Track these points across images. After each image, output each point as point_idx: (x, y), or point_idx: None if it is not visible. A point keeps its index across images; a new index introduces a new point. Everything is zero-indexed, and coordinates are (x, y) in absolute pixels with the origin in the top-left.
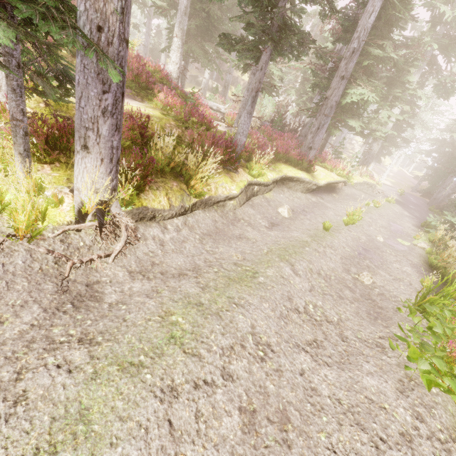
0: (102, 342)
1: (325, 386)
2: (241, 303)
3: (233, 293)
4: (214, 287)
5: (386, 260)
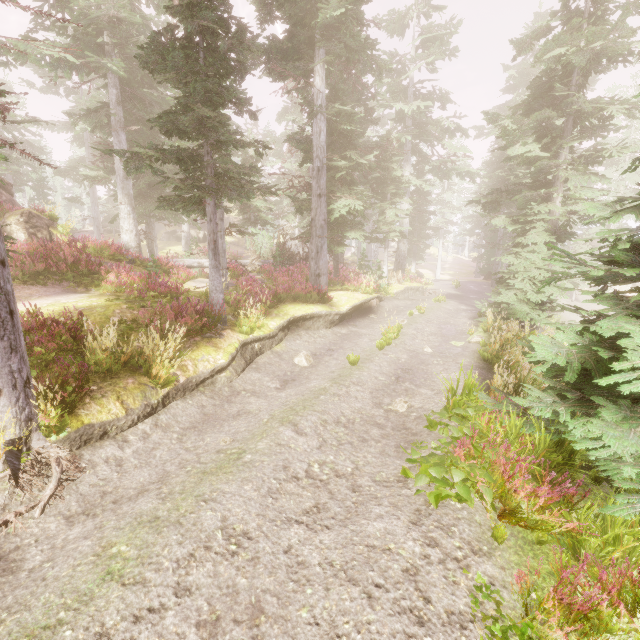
0: (6, 618)
1: (316, 554)
2: (212, 497)
3: (205, 488)
4: (180, 491)
5: (431, 373)
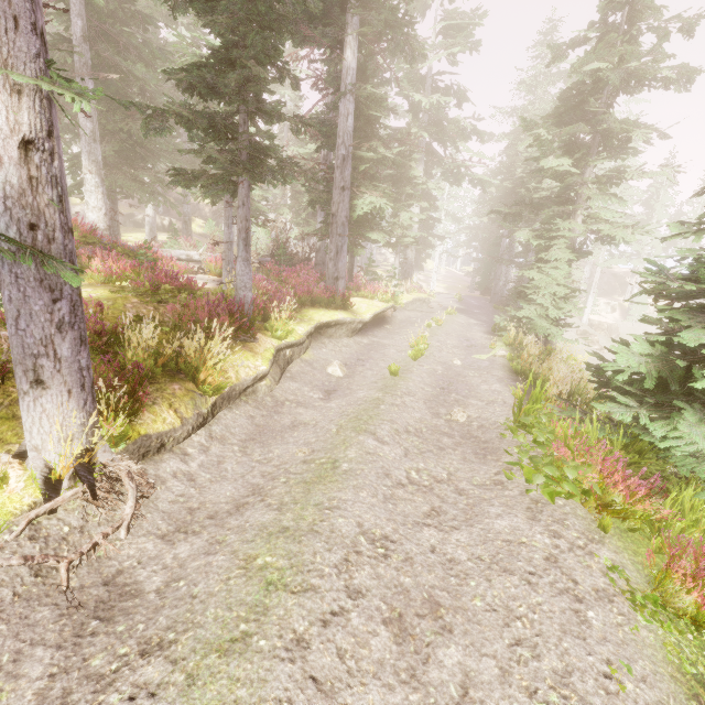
0: (177, 637)
1: (461, 551)
2: (334, 505)
3: (319, 497)
4: (292, 501)
5: (472, 385)
